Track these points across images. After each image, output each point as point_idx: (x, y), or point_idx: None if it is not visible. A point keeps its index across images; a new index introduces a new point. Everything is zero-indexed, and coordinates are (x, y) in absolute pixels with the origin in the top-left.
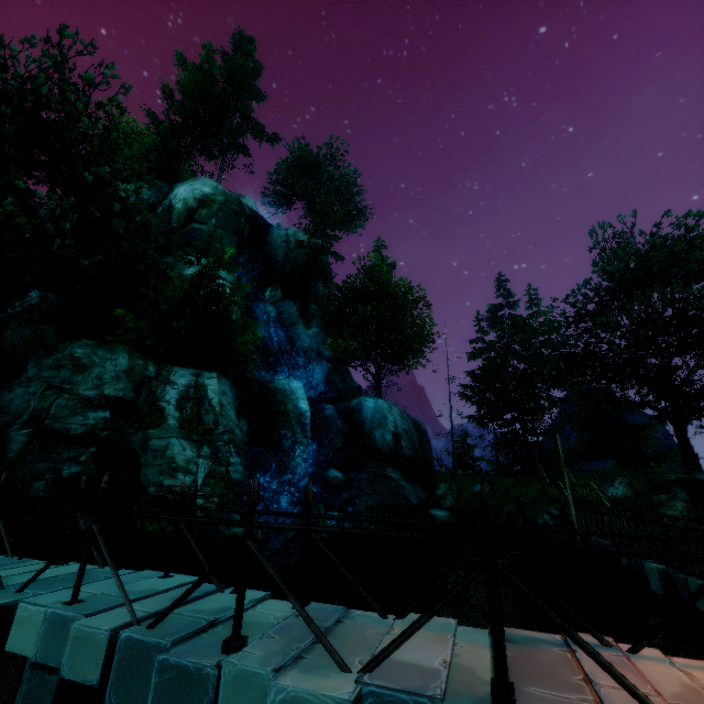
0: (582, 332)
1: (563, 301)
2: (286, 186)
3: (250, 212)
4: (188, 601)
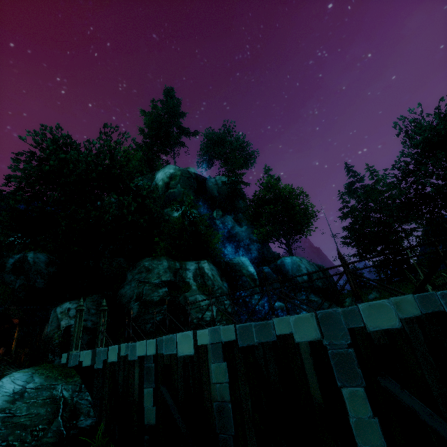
0: (410, 184)
1: (391, 169)
2: (208, 155)
3: (194, 175)
4: None
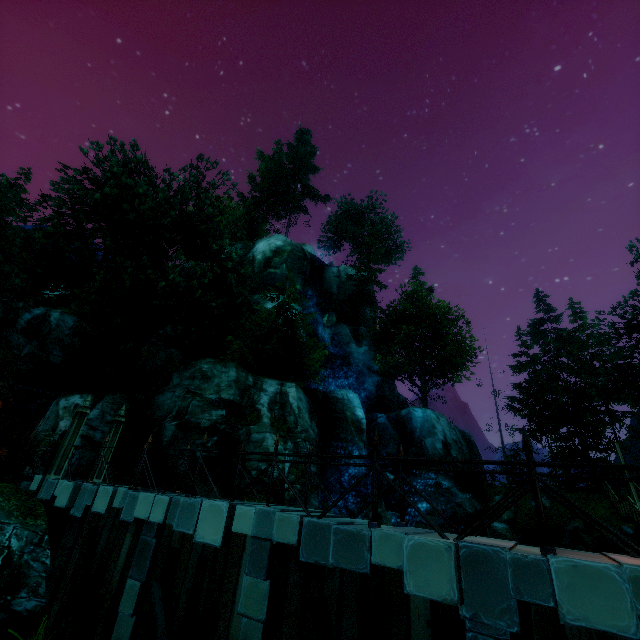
0: (636, 343)
1: (610, 313)
2: (337, 233)
3: (310, 256)
4: (329, 515)
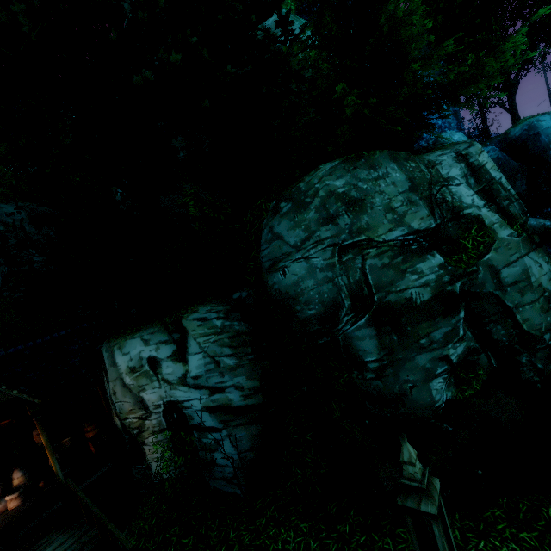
0: None
1: None
2: None
3: None
4: None
